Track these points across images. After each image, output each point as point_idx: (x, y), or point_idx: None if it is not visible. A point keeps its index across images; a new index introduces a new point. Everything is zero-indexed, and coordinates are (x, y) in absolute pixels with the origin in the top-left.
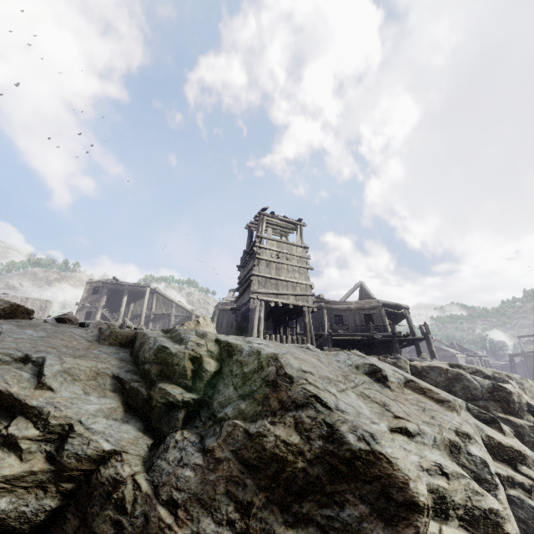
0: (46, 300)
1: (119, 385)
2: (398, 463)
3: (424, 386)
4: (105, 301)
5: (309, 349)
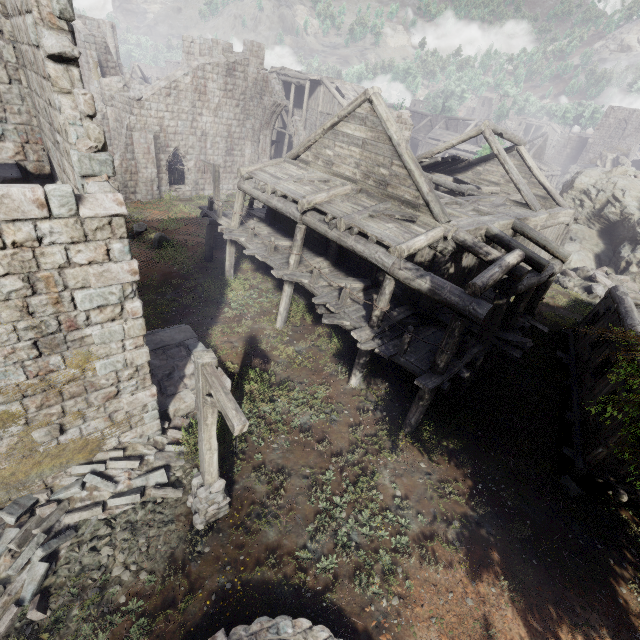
0: None
1: None
2: None
3: None
4: None
5: None
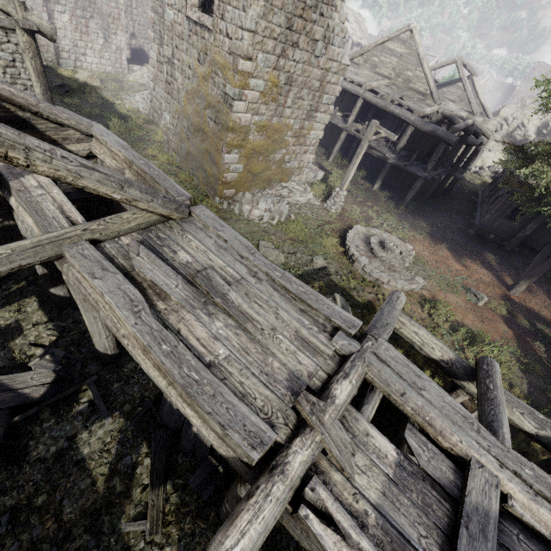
0: None
1: (538, 128)
2: None
3: None
4: None
5: None
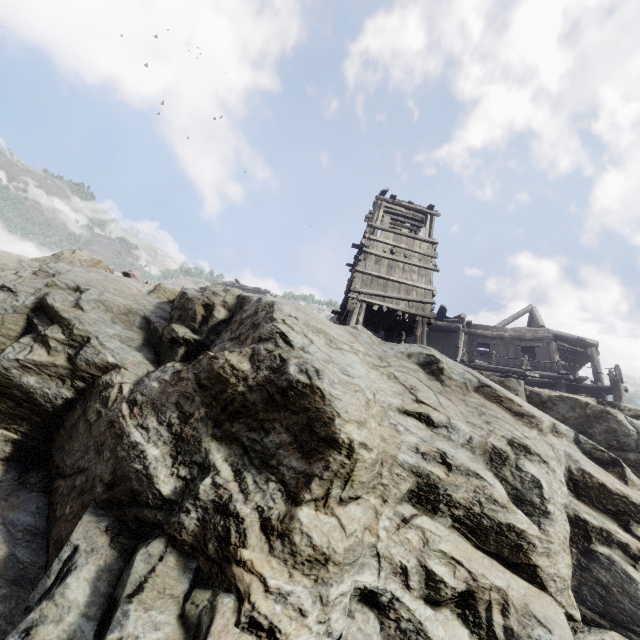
0: None
1: (147, 324)
2: (335, 401)
3: (503, 394)
4: None
5: (355, 328)
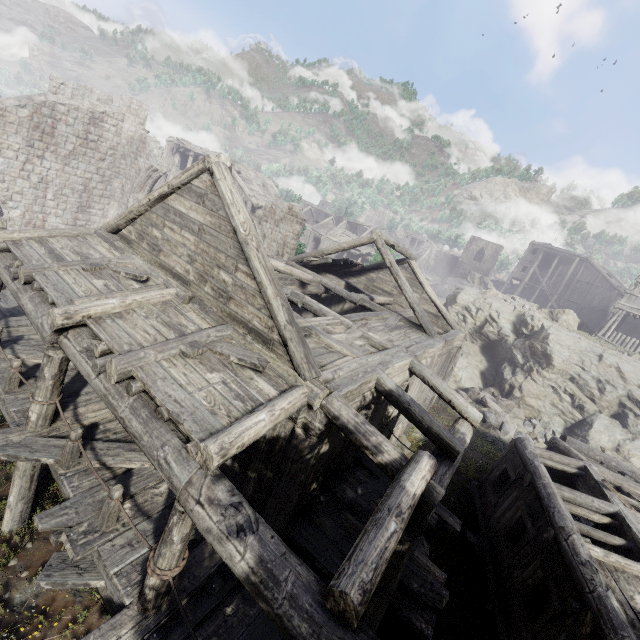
0: (500, 246)
1: (513, 324)
2: (554, 358)
3: (622, 371)
4: (539, 261)
5: (580, 339)
